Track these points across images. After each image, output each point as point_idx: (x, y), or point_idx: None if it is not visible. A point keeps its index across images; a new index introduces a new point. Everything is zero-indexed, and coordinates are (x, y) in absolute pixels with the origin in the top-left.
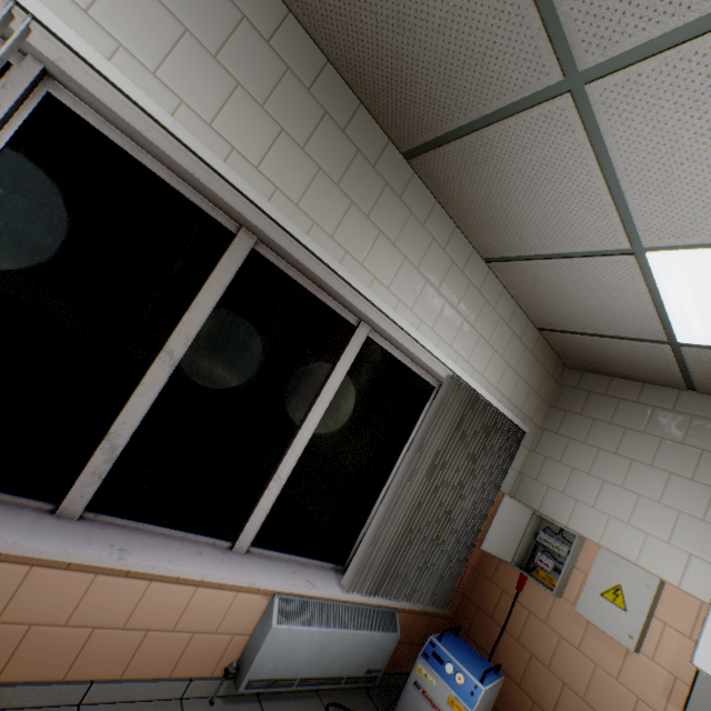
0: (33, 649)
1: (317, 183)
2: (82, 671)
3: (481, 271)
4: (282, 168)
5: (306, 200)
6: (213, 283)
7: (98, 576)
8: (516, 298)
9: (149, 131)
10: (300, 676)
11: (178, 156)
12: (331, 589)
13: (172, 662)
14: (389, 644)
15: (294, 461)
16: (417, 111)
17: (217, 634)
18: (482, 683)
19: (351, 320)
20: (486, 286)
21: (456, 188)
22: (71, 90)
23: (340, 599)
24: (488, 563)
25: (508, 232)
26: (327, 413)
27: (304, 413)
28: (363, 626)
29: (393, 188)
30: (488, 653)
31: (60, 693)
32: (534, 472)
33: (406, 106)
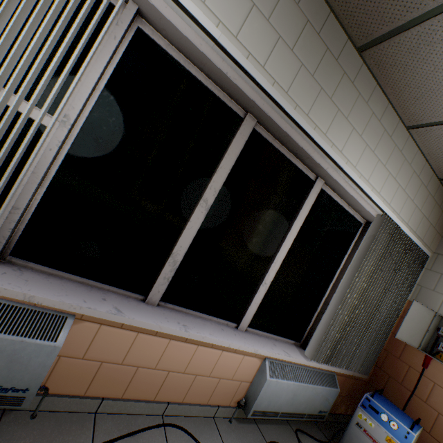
0: (139, 381)
1: (299, 76)
2: (163, 396)
3: (403, 136)
4: (278, 66)
5: (292, 89)
6: (230, 153)
7: (171, 340)
8: (427, 156)
9: (201, 45)
10: (281, 411)
11: (217, 61)
12: (299, 357)
13: (208, 395)
14: (332, 396)
15: (274, 273)
16: (384, 7)
17: (232, 380)
18: (412, 431)
19: (311, 176)
20: (405, 147)
21: (400, 69)
22: (152, 23)
23: (301, 364)
24: (395, 347)
25: (440, 101)
26: (293, 241)
27: (280, 241)
28: (317, 382)
29: (348, 76)
30: (400, 408)
31: (153, 408)
32: (432, 285)
33: (374, 4)
